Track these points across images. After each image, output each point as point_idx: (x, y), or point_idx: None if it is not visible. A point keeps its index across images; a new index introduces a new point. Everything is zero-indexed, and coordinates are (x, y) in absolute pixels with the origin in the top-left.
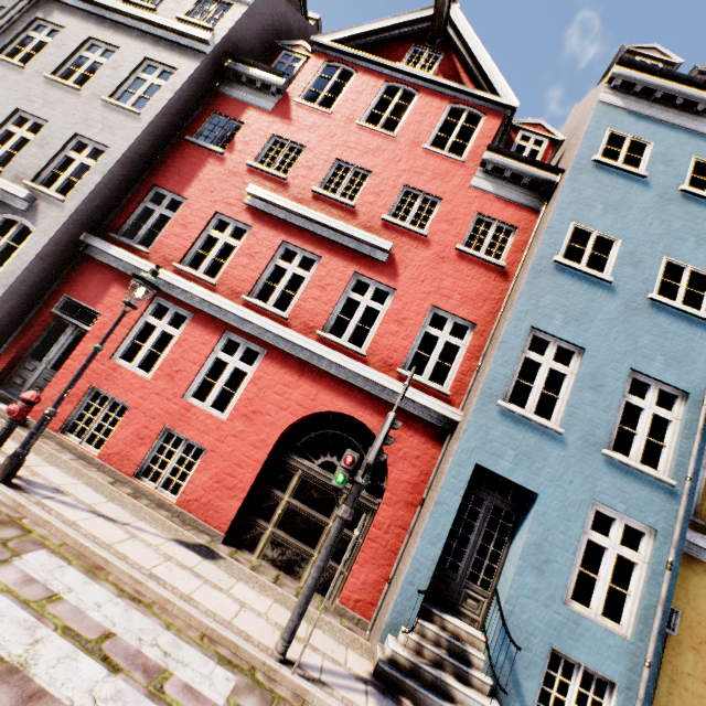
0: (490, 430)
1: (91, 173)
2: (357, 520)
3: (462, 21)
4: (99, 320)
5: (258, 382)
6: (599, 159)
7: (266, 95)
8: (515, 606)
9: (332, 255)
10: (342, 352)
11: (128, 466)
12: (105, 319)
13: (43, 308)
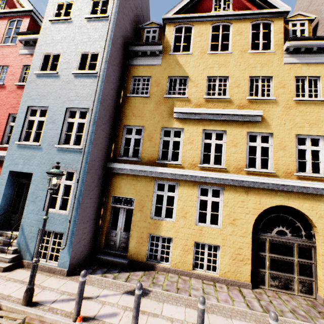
0: (14, 155)
1: None
2: None
3: None
4: None
5: None
6: (50, 19)
7: None
8: (26, 218)
9: None
10: None
11: None
12: None
13: None
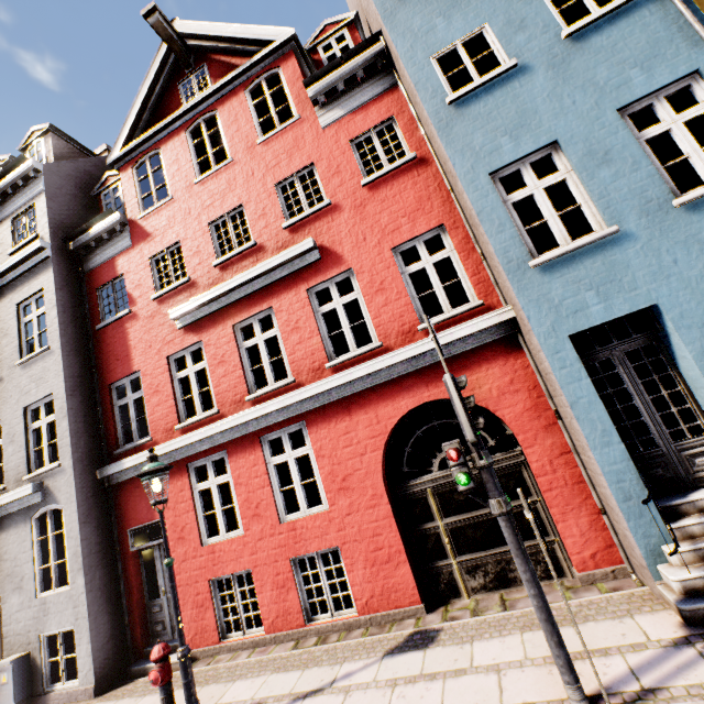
0: (549, 296)
1: (58, 425)
2: (518, 484)
3: (192, 25)
4: (167, 525)
5: (323, 452)
6: None
7: (118, 237)
8: None
9: (277, 296)
10: (361, 361)
11: (294, 619)
12: (170, 520)
13: (123, 555)
